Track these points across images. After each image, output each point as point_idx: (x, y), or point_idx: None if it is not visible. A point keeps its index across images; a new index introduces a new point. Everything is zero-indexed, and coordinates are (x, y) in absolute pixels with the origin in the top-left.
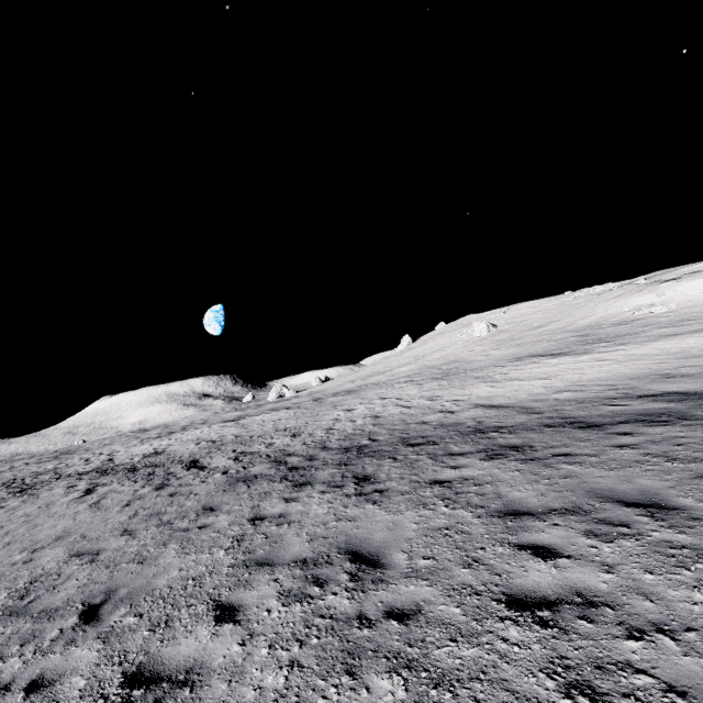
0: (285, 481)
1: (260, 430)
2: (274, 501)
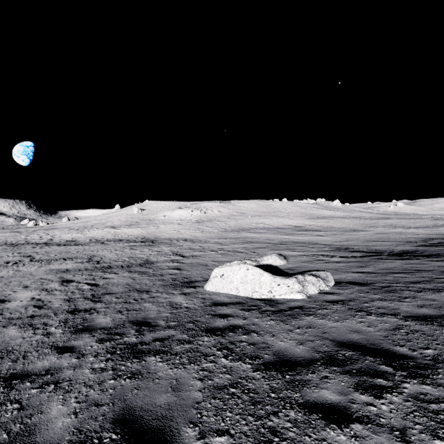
0: None
1: None
2: None
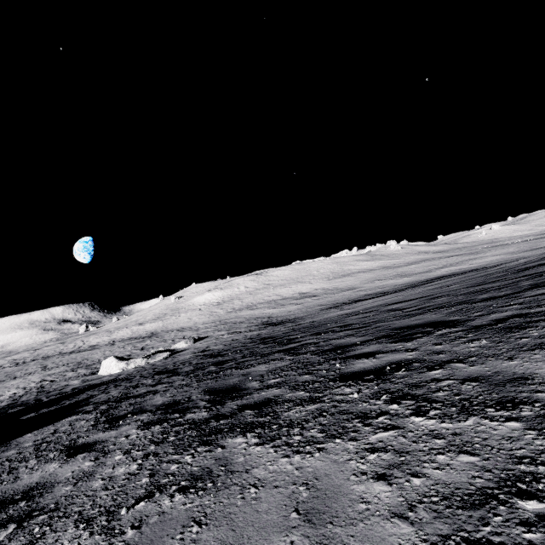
0: (11, 366)
1: (34, 354)
2: (4, 369)
